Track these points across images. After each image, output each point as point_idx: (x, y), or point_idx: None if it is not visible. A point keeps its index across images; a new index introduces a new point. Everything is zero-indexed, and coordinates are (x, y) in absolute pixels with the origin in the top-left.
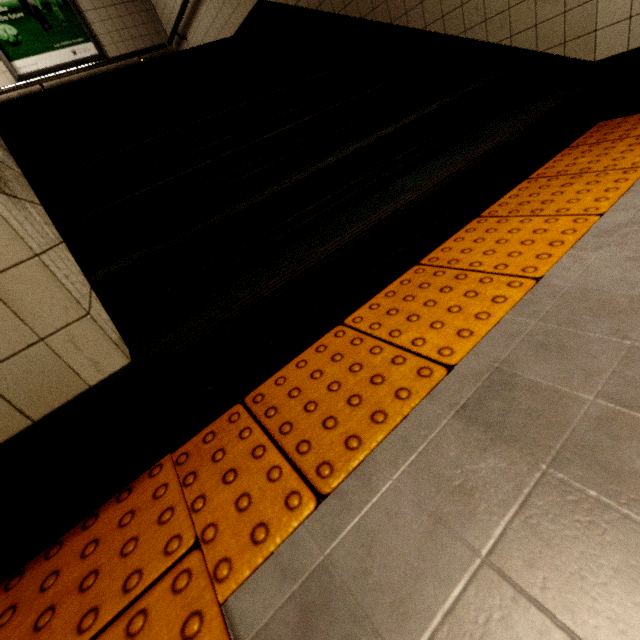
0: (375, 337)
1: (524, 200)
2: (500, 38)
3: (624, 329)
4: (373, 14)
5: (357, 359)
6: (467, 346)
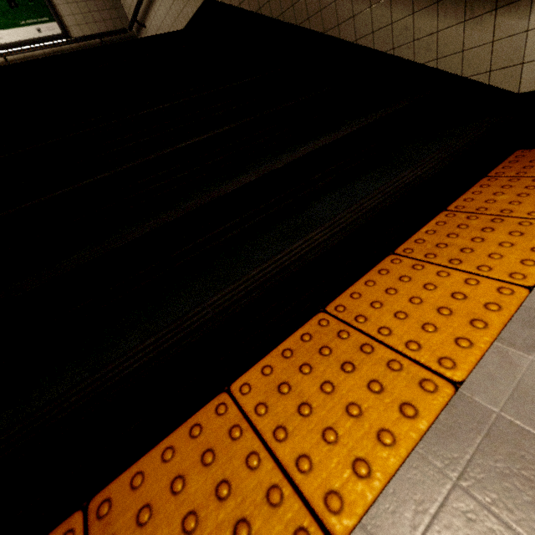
0: (257, 432)
1: (442, 241)
2: (427, 59)
3: None
4: (308, 22)
5: (228, 471)
6: (362, 500)
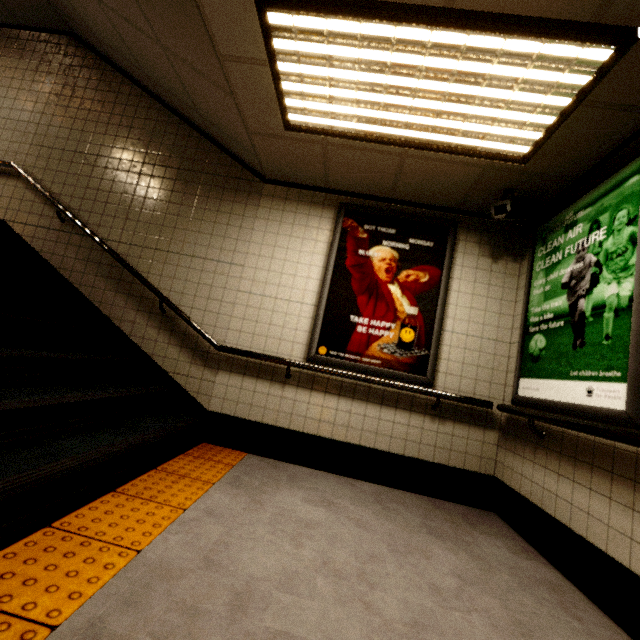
0: None
1: (149, 486)
2: (169, 370)
3: (173, 588)
4: (99, 304)
5: None
6: (75, 606)
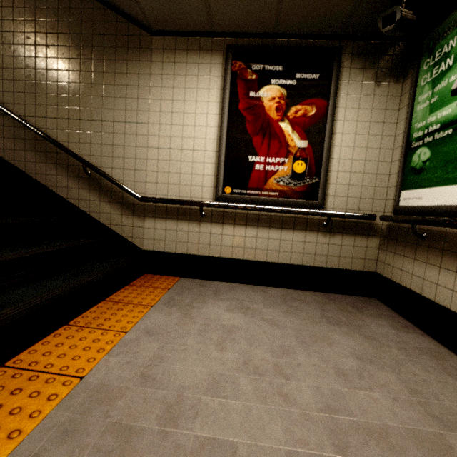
0: None
1: (97, 316)
2: (106, 222)
3: (110, 410)
4: (35, 175)
5: None
6: (12, 447)
